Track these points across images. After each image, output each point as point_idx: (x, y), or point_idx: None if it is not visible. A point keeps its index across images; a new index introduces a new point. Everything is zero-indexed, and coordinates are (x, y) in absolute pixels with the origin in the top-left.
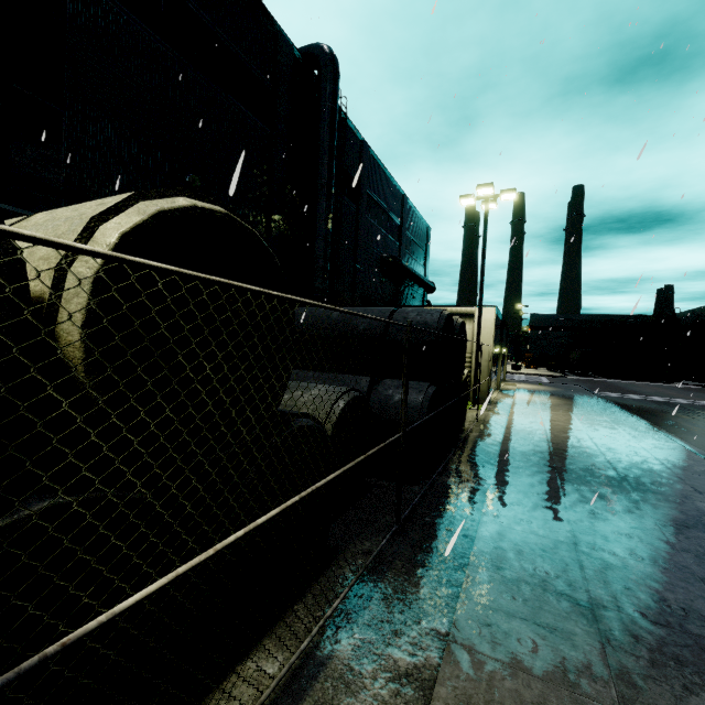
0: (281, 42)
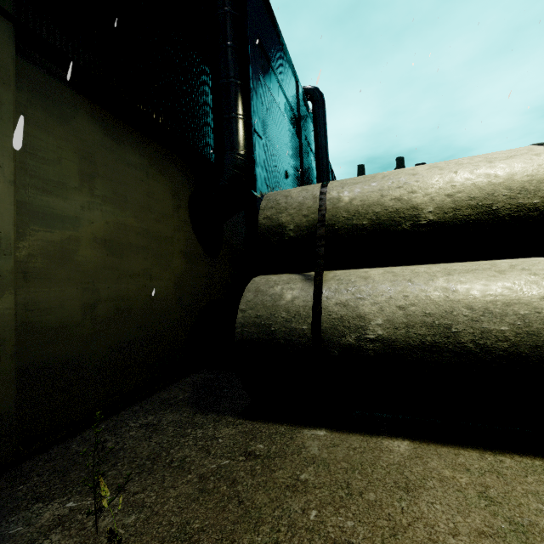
0: (299, 88)
